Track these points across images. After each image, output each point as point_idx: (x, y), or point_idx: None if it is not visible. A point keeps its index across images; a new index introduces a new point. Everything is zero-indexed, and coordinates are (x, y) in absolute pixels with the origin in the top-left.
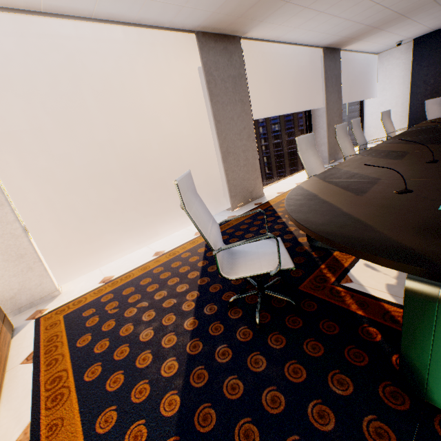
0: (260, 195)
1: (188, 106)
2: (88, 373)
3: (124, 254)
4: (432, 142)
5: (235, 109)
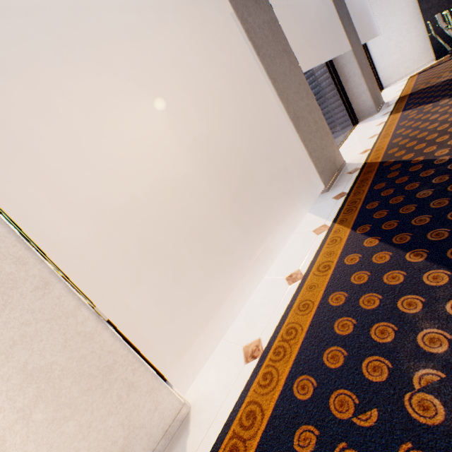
0: (342, 163)
1: (225, 80)
2: None
3: (232, 301)
4: None
5: (283, 62)
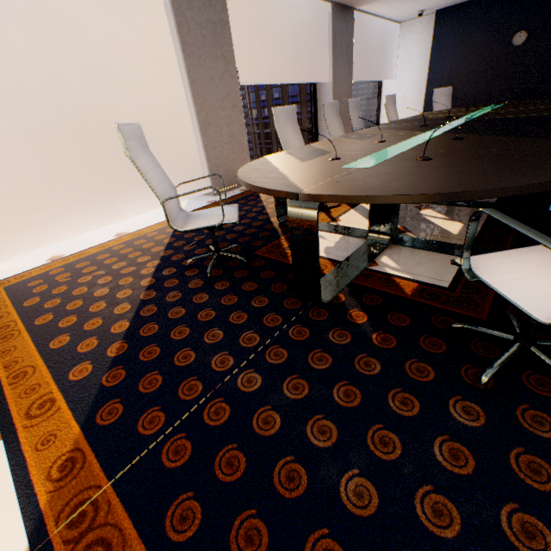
0: None
1: (155, 54)
2: (39, 320)
3: (78, 236)
4: (403, 129)
5: (216, 67)
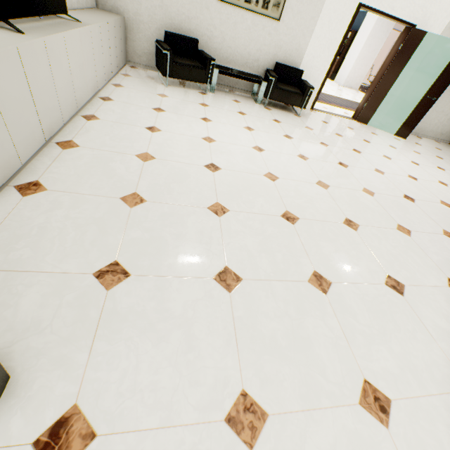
0: None
1: (384, 49)
2: None
3: None
4: None
5: None
